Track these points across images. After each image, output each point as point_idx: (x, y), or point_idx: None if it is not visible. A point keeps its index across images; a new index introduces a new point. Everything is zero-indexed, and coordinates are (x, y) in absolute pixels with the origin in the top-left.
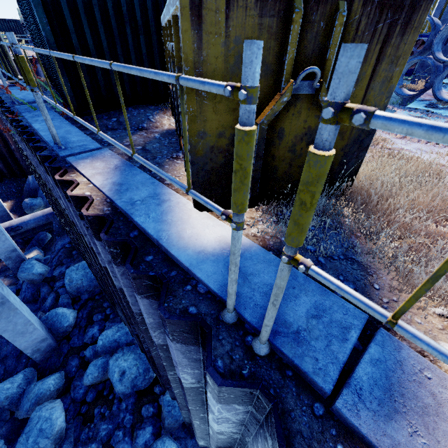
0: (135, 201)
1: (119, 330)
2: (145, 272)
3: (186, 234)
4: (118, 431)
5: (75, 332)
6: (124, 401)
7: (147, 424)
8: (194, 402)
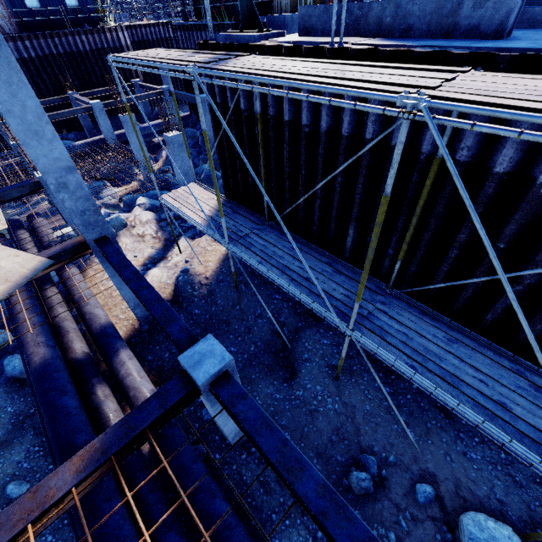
0: None
1: None
2: None
3: None
4: None
5: None
6: None
7: None
8: None
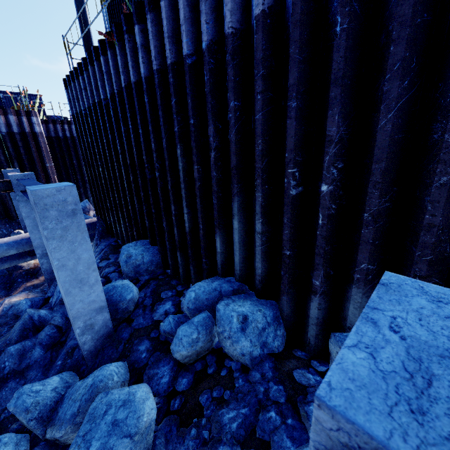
0: None
1: (215, 281)
2: None
3: None
4: (265, 413)
5: (138, 313)
6: (253, 370)
7: None
8: None
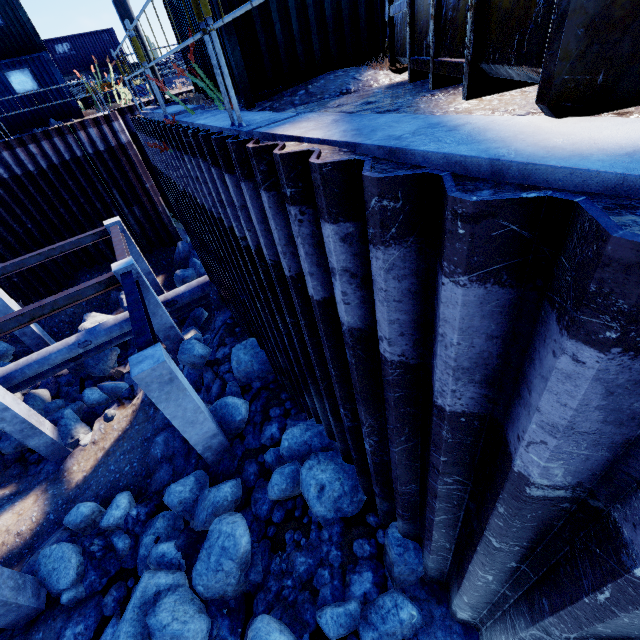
0: (400, 136)
1: (309, 429)
2: (510, 195)
3: (558, 142)
4: (322, 570)
5: (249, 430)
6: (325, 529)
7: (363, 568)
8: (521, 534)
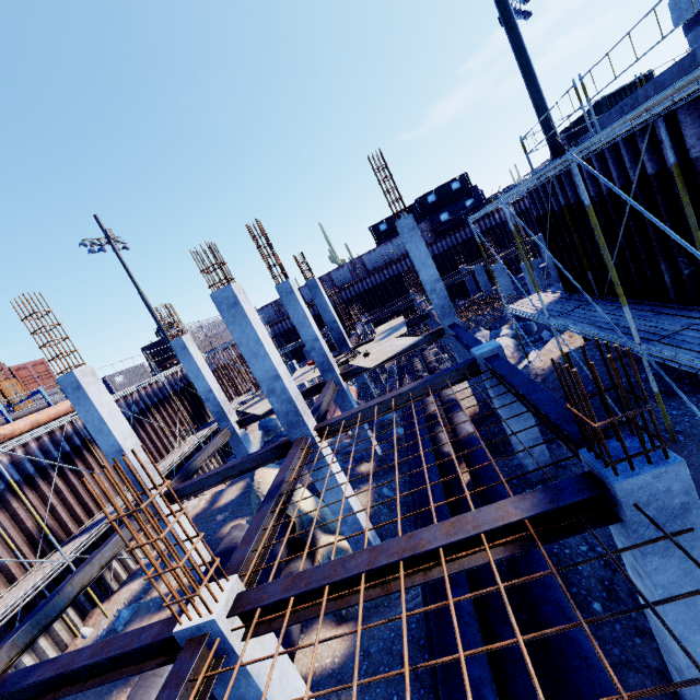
0: None
1: None
2: None
3: None
4: None
5: None
6: None
7: None
8: None
